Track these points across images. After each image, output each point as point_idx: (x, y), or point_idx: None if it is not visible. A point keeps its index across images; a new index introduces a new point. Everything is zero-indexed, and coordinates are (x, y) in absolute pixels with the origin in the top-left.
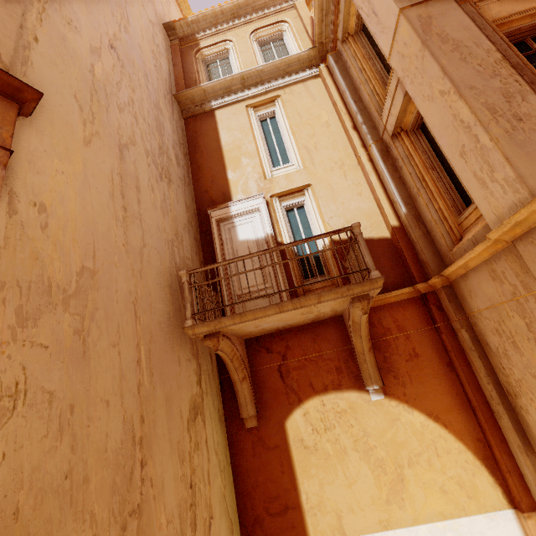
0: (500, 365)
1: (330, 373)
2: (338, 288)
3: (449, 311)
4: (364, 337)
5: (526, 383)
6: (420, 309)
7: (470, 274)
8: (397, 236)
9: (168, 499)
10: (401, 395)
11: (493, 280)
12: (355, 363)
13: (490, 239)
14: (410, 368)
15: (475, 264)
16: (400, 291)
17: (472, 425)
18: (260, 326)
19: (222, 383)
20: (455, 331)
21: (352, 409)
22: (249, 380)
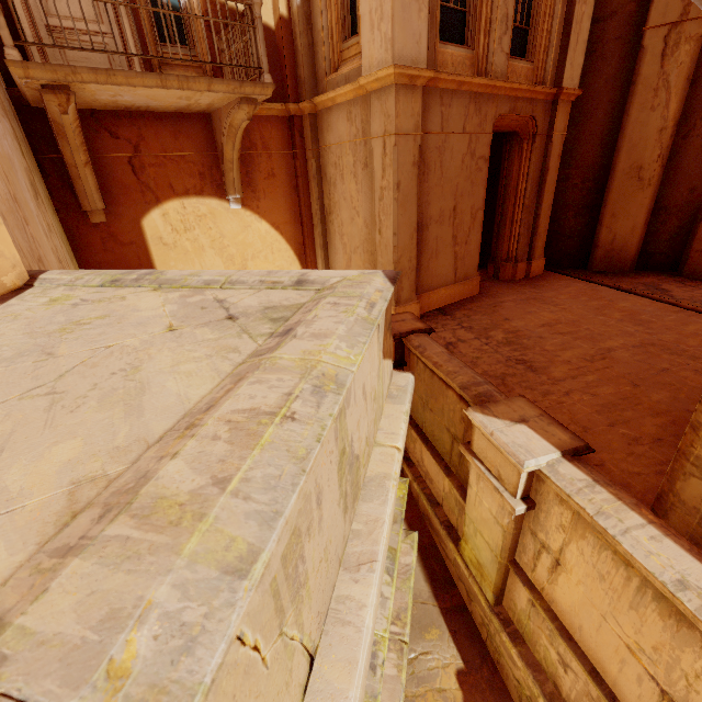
0: (328, 192)
1: (193, 178)
2: (232, 81)
3: (308, 140)
4: (238, 146)
5: (339, 204)
6: (286, 131)
7: (334, 109)
8: (283, 32)
9: (52, 264)
10: (256, 208)
11: (348, 121)
12: (219, 172)
13: (359, 83)
14: (267, 185)
15: (341, 101)
16: (273, 106)
17: (299, 234)
18: (119, 96)
19: (42, 166)
20: (307, 160)
21: (212, 215)
22: (93, 168)
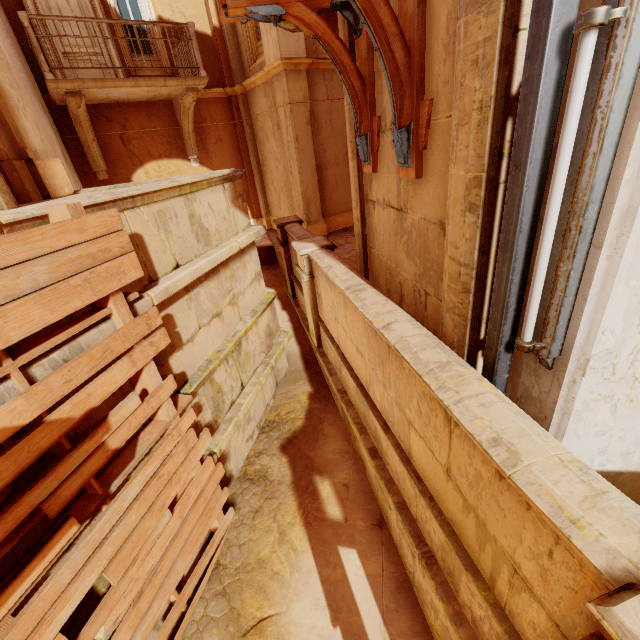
0: (261, 150)
1: (163, 146)
2: (179, 78)
3: (243, 113)
4: (191, 121)
5: (268, 158)
6: (227, 108)
7: (256, 89)
8: (217, 38)
9: None
10: (210, 165)
11: (265, 97)
12: (182, 141)
13: (265, 71)
14: (217, 148)
15: (259, 83)
16: (215, 91)
17: (244, 183)
18: (110, 94)
19: (66, 144)
20: (244, 127)
21: (179, 172)
22: (97, 143)
